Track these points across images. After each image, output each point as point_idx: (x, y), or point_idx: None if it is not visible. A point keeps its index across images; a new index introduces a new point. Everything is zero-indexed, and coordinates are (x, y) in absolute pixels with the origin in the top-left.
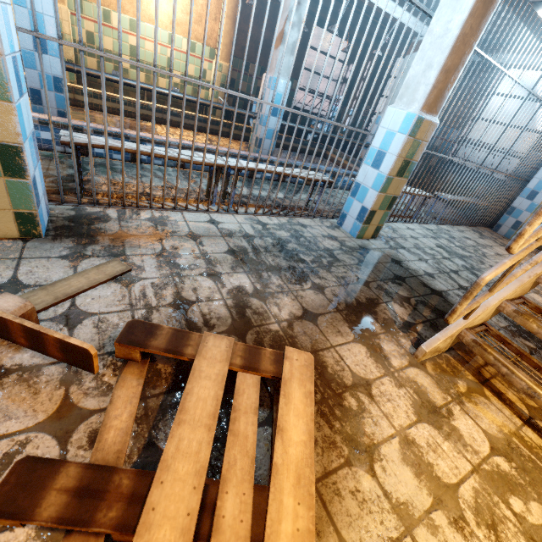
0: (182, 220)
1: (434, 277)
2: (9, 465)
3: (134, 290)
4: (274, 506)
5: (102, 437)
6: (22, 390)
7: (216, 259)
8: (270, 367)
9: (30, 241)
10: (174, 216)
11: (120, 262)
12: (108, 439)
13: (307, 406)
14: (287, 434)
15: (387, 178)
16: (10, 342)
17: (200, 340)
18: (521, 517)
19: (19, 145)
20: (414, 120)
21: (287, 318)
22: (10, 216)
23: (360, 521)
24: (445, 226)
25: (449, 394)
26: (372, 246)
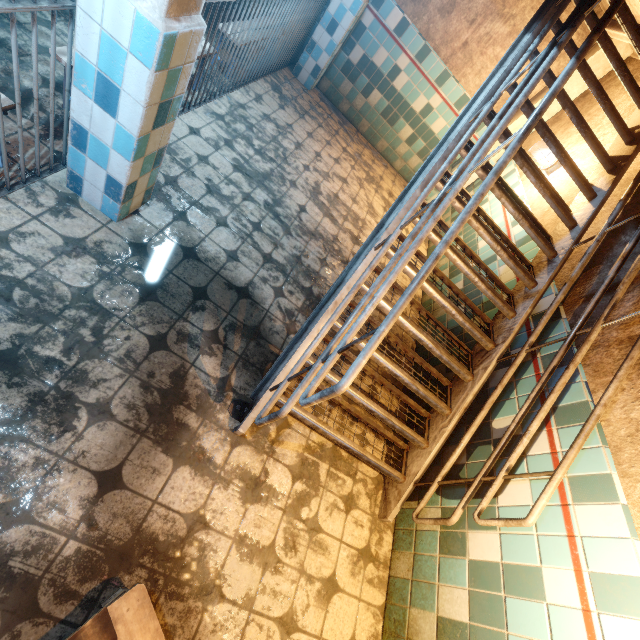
0: None
1: (237, 258)
2: None
3: None
4: None
5: None
6: None
7: None
8: None
9: None
10: None
11: None
12: None
13: None
14: None
15: (139, 140)
16: None
17: None
18: (307, 519)
19: None
20: (159, 45)
21: (81, 514)
22: None
23: None
24: (239, 93)
25: (265, 452)
26: (148, 229)
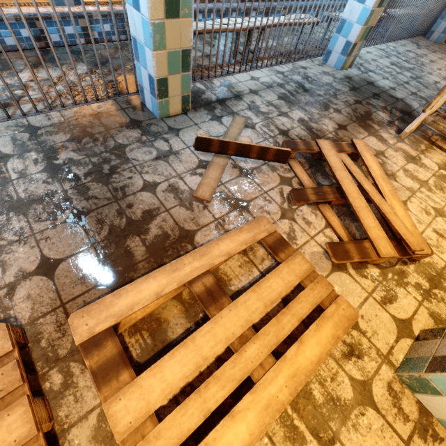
0: (238, 82)
1: (395, 89)
2: (283, 194)
3: (258, 130)
4: (380, 186)
5: (304, 183)
6: (263, 175)
7: (277, 105)
8: (348, 149)
9: (188, 114)
10: (231, 80)
11: (239, 116)
12: (306, 183)
13: (373, 159)
14: (372, 168)
15: (371, 11)
16: (239, 160)
17: (315, 144)
18: None
19: (190, 48)
20: None
21: (333, 130)
22: (179, 99)
23: (397, 193)
24: (391, 43)
25: (418, 151)
26: (351, 74)
